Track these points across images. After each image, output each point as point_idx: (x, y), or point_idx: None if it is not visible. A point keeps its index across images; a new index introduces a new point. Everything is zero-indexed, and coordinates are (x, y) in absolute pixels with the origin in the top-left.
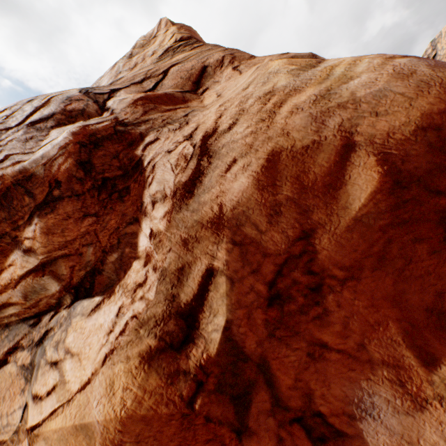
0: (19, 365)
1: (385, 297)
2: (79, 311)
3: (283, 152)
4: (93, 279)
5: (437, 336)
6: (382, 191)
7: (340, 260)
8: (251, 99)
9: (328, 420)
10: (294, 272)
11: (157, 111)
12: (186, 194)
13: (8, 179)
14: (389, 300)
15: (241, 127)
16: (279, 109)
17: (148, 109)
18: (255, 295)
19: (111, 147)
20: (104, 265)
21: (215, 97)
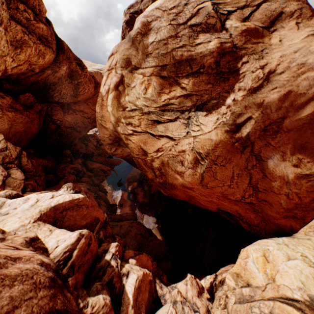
0: (182, 122)
1: (292, 139)
2: (199, 114)
3: (293, 92)
4: (203, 106)
5: (297, 151)
6: (311, 114)
7: (287, 127)
8: (294, 63)
9: (261, 157)
10: (273, 126)
11: (250, 42)
12: (253, 92)
13: (184, 57)
14: (293, 140)
15: (284, 75)
16: (301, 75)
17: (246, 40)
18: (259, 128)
19: (227, 58)
20: (208, 103)
21: (278, 40)
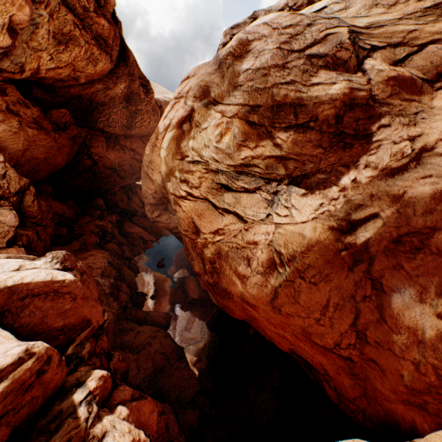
0: (263, 197)
1: None
2: (293, 191)
3: None
4: (302, 179)
5: None
6: None
7: (439, 246)
8: None
9: (382, 286)
10: (414, 238)
11: (398, 97)
12: (389, 174)
13: (288, 99)
14: None
15: None
16: None
17: (393, 93)
18: (389, 235)
19: (357, 113)
20: (312, 177)
21: None
